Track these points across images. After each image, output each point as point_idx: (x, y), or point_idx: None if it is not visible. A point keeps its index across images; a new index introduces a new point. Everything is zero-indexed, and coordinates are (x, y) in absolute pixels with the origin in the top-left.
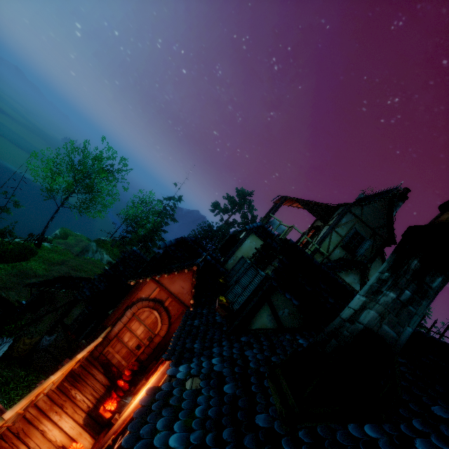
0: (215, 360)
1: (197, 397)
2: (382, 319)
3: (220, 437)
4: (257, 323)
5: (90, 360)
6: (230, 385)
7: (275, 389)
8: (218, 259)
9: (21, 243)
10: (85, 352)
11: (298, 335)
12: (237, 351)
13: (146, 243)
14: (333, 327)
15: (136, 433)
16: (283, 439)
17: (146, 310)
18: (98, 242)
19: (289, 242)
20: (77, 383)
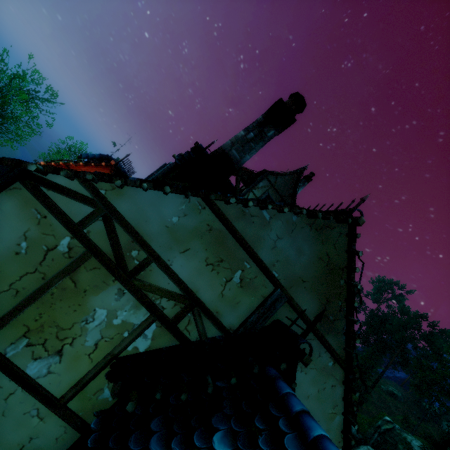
0: None
1: None
2: (232, 146)
3: None
4: None
5: None
6: None
7: None
8: None
9: None
10: None
11: None
12: None
13: None
14: None
15: None
16: None
17: None
18: None
19: (199, 144)
20: None
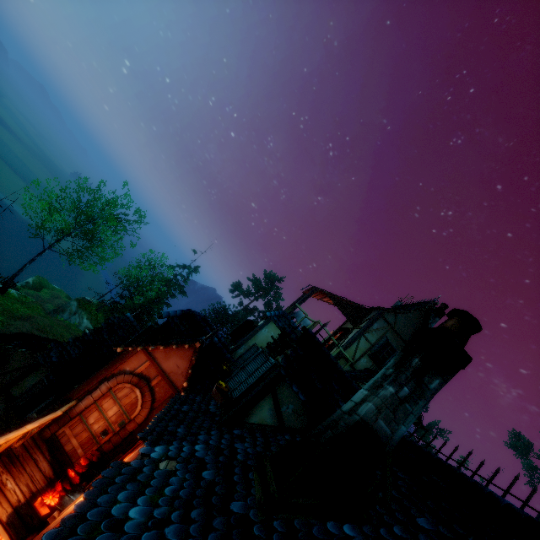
0: (199, 446)
1: (170, 477)
2: (378, 413)
3: (188, 515)
4: (256, 416)
5: (37, 441)
6: (210, 472)
7: (259, 481)
8: (226, 346)
9: None
10: (38, 424)
11: (299, 437)
12: (226, 442)
13: (142, 315)
14: (332, 419)
15: (92, 501)
16: (256, 525)
17: (127, 386)
18: (81, 302)
19: (307, 331)
20: (13, 466)
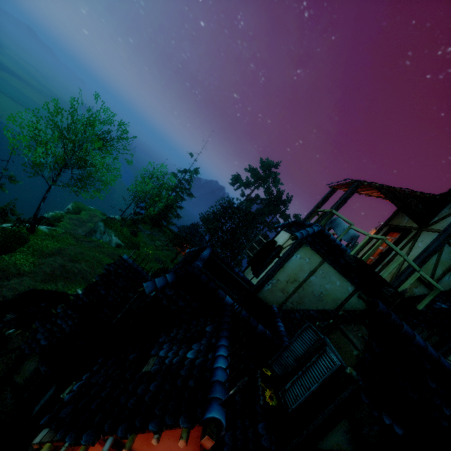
0: None
1: None
2: None
3: None
4: None
5: None
6: None
7: None
8: (247, 281)
9: (9, 229)
10: None
11: None
12: None
13: (160, 222)
14: None
15: None
16: None
17: None
18: (106, 222)
19: None
20: None
